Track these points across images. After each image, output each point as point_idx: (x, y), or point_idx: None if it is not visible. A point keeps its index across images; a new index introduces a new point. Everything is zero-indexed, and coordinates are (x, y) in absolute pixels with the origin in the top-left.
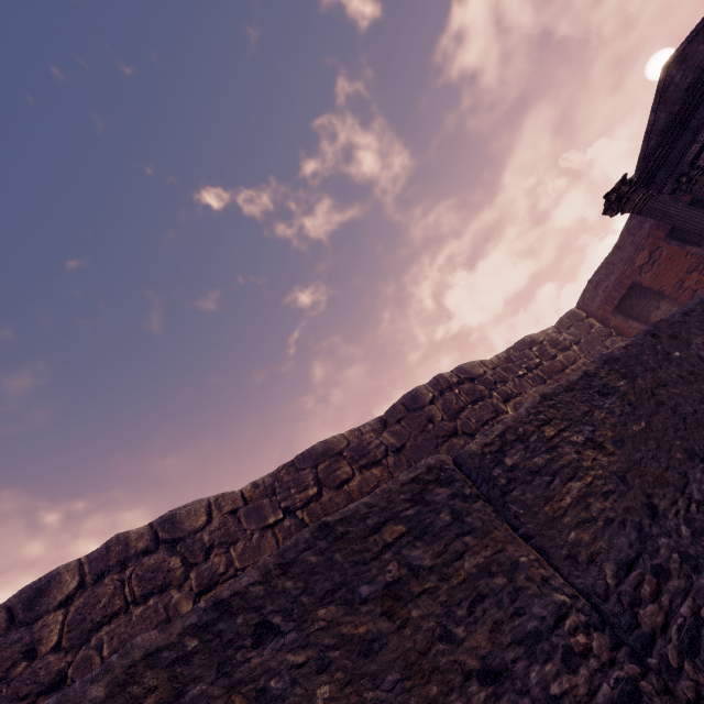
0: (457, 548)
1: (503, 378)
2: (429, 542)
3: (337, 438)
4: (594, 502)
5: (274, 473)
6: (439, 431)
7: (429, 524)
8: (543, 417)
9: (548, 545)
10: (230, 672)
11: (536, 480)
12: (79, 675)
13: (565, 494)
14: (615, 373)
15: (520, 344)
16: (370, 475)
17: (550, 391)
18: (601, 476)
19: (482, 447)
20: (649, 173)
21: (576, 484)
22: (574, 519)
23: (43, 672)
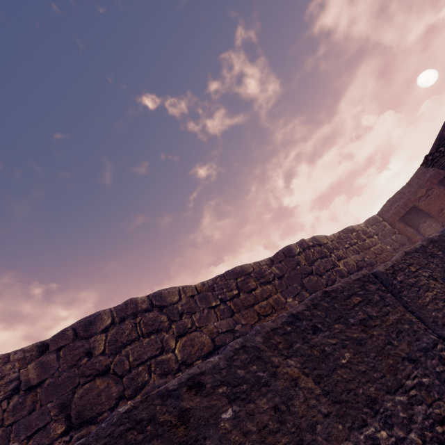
0: (385, 311)
1: (337, 247)
2: (373, 306)
3: (247, 265)
4: (439, 302)
5: (213, 279)
6: (303, 271)
7: (370, 299)
8: (408, 262)
9: (422, 316)
10: (308, 341)
11: (412, 288)
12: (118, 369)
13: (426, 297)
14: (436, 248)
15: (346, 230)
16: (266, 288)
17: (408, 250)
18: (439, 292)
19: (385, 270)
20: (441, 147)
21: (430, 293)
22: (432, 307)
23: (98, 364)
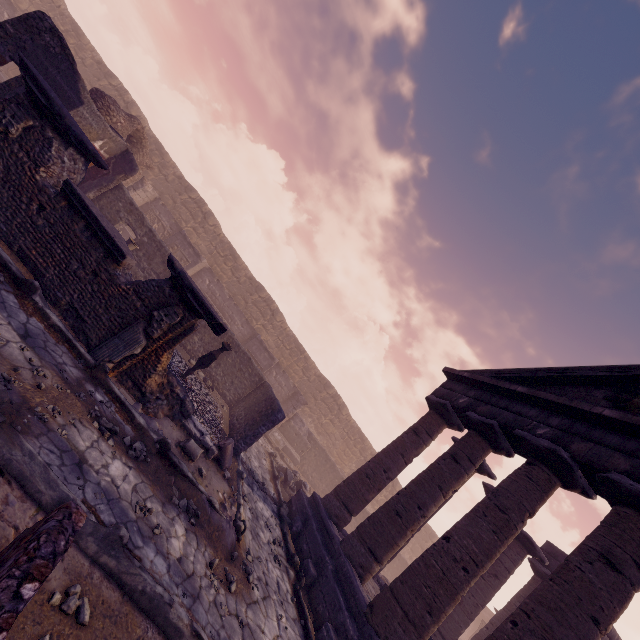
0: None
1: None
2: None
3: None
4: None
5: None
6: (422, 544)
7: None
8: None
9: None
10: (396, 558)
11: None
12: None
13: None
14: None
15: None
16: None
17: None
18: None
19: None
20: None
21: None
22: None
23: None
